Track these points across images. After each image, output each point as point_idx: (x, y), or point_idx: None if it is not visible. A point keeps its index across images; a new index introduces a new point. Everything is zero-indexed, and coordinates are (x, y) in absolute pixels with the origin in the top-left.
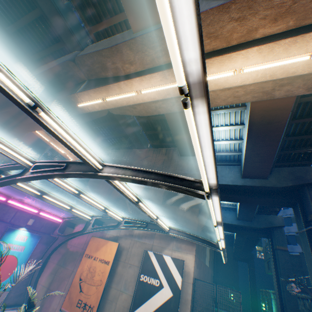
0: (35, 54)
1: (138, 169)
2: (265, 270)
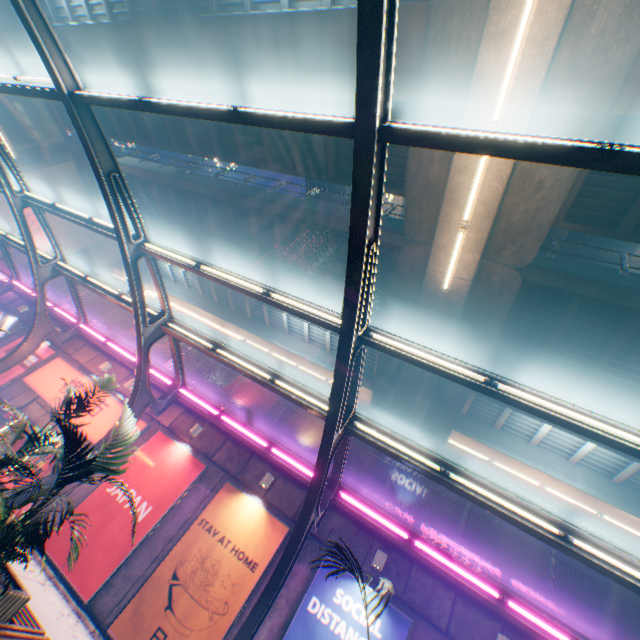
0: (385, 298)
1: None
2: None
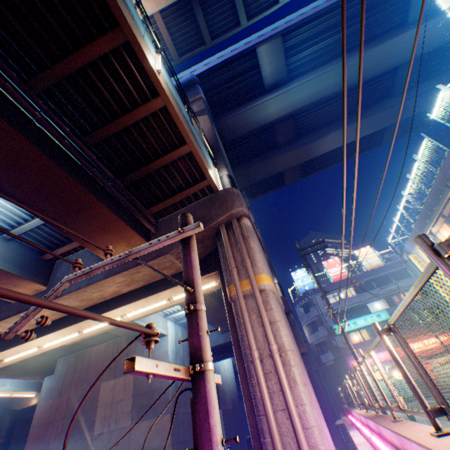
0: None
1: None
2: None
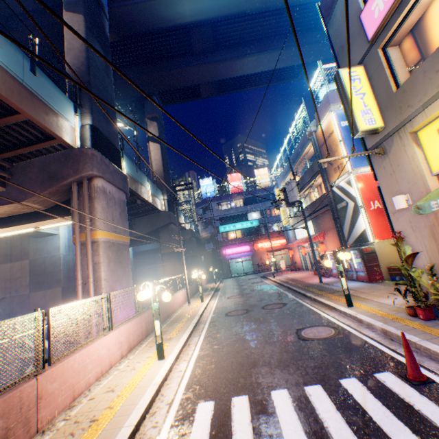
0: None
1: None
2: None
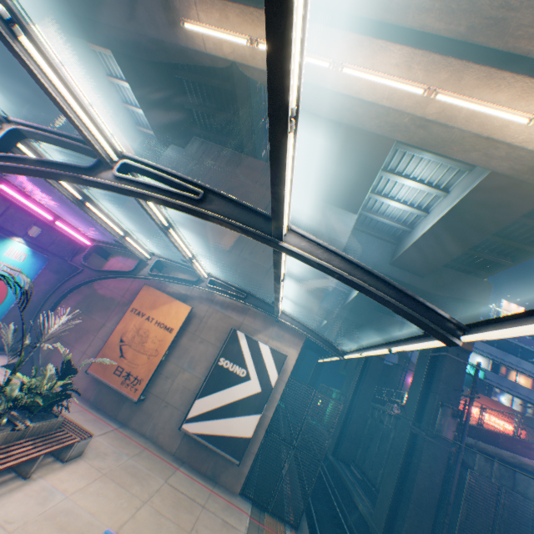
0: None
1: (357, 264)
2: (340, 368)
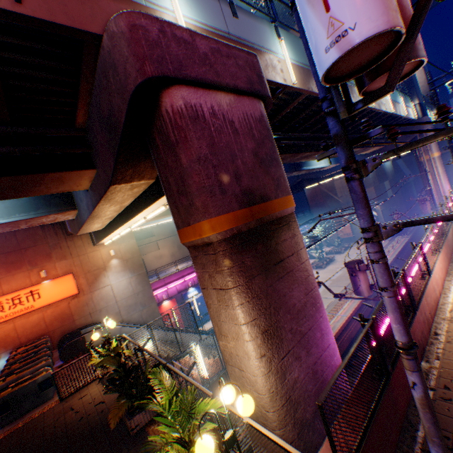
0: None
1: None
2: None
